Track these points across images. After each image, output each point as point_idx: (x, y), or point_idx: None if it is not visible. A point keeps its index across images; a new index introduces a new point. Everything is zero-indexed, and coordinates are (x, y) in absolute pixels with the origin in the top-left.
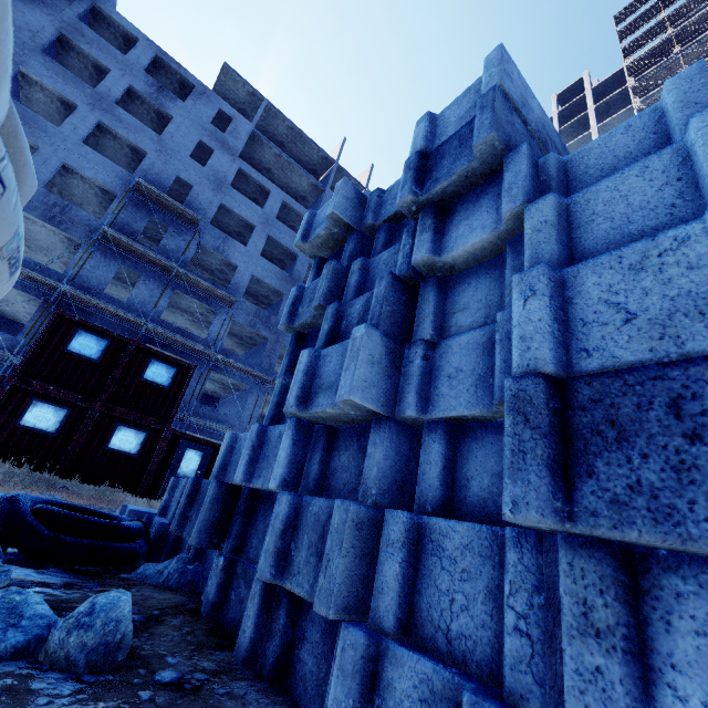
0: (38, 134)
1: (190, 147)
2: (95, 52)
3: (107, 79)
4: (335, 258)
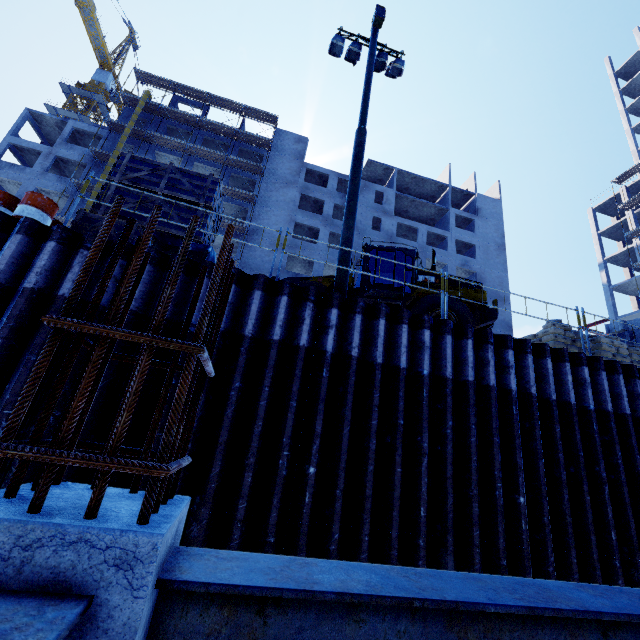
0: (312, 252)
1: (370, 223)
2: (316, 195)
3: (325, 206)
4: (620, 335)
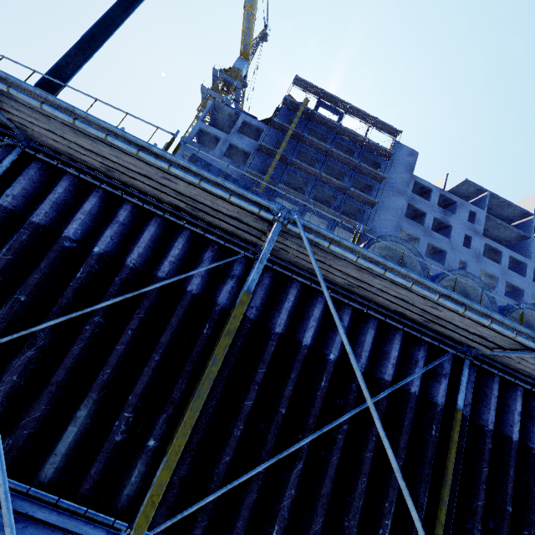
0: None
1: (462, 240)
2: (420, 206)
3: (426, 218)
4: None
